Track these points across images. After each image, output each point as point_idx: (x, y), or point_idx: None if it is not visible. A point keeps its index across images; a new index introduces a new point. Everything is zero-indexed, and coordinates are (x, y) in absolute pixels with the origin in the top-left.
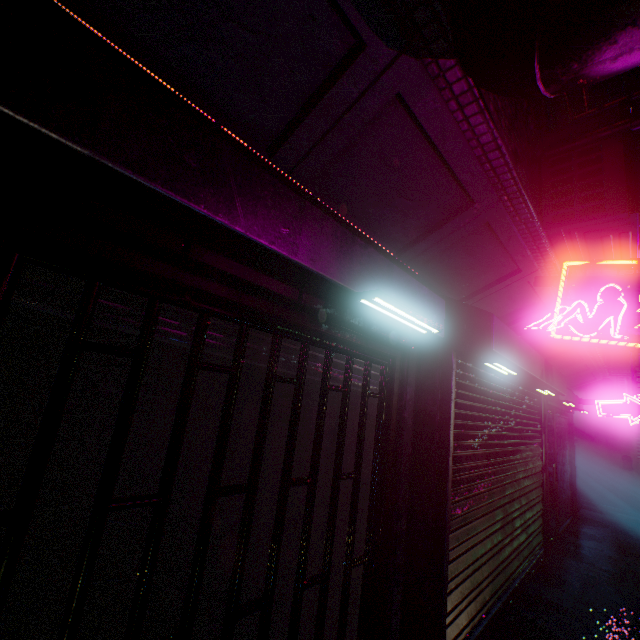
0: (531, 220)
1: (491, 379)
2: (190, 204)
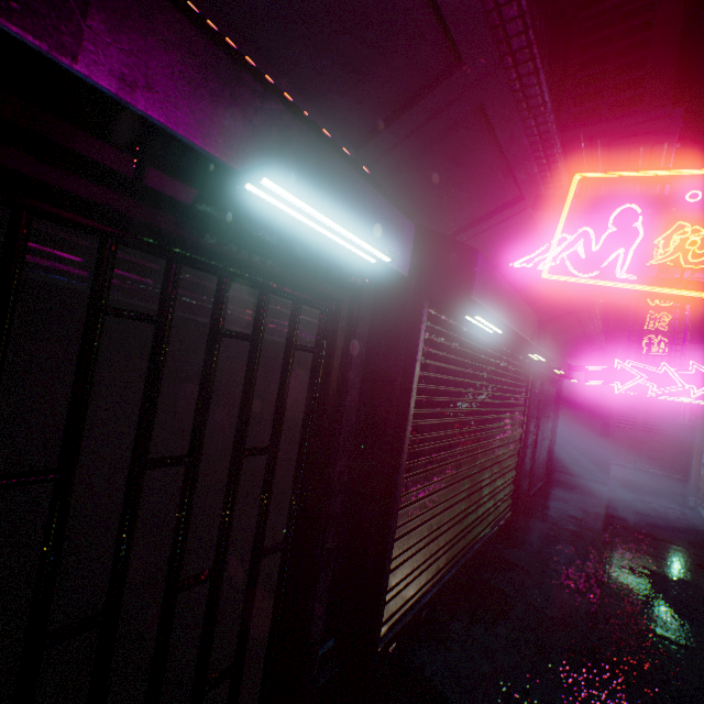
0: (543, 110)
1: (475, 339)
2: None
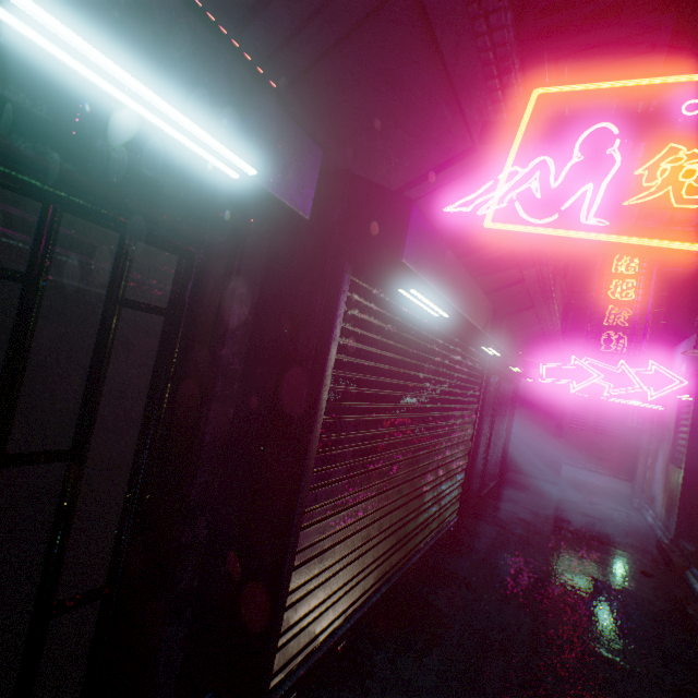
0: (497, 2)
1: (420, 325)
2: None
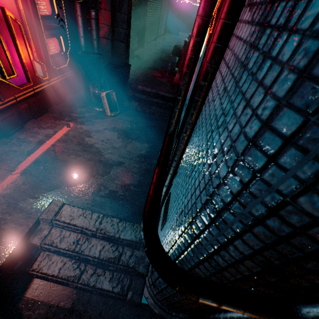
0: None
1: None
2: None
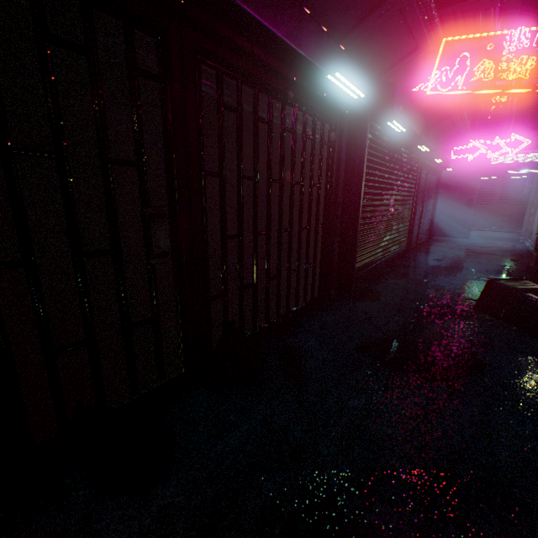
0: (429, 4)
1: (389, 139)
2: (263, 22)
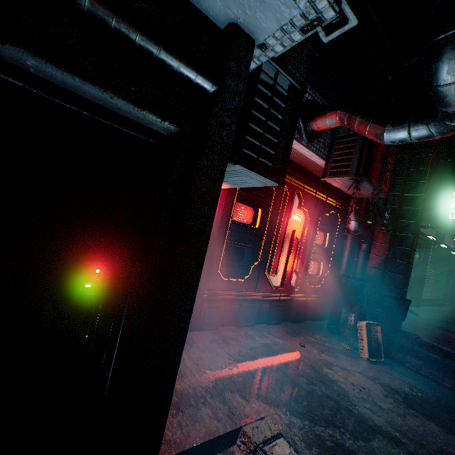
0: None
1: (438, 248)
2: None
